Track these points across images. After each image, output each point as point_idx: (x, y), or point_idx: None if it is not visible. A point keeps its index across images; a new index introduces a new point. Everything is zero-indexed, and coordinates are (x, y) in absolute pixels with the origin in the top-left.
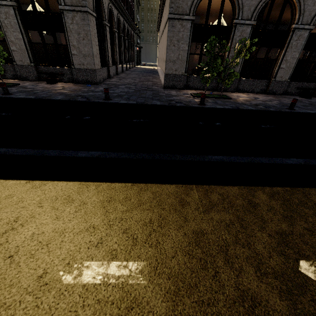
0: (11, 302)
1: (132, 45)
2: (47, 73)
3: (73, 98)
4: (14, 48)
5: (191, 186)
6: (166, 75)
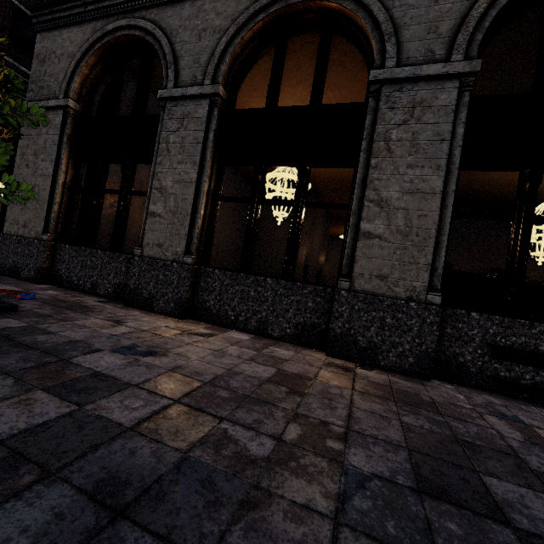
0: None
1: None
2: None
3: None
4: None
5: None
6: (5, 238)
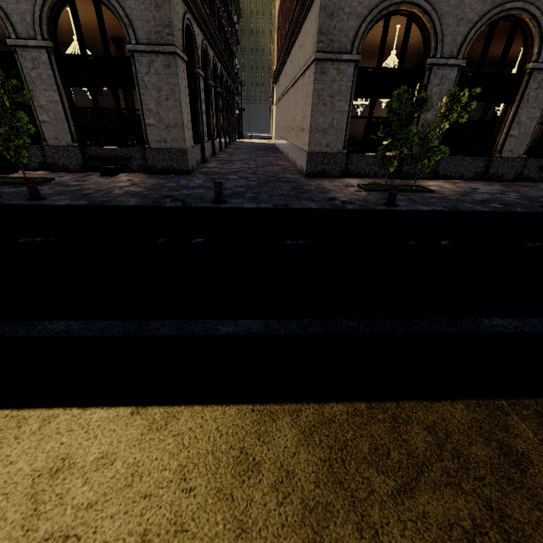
0: None
1: (232, 107)
2: (102, 158)
3: (158, 203)
4: (45, 117)
5: (498, 404)
6: (311, 155)
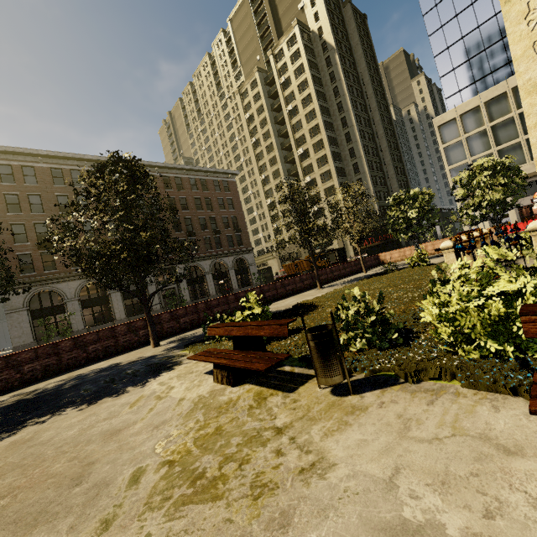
0: None
1: None
2: None
3: None
4: None
5: None
6: (15, 348)
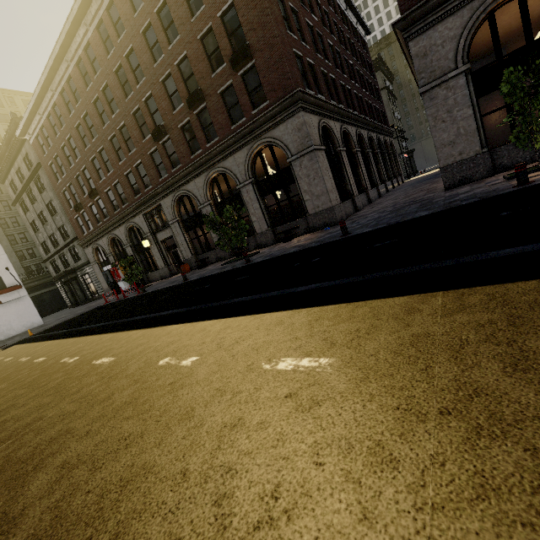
0: (229, 376)
1: (391, 155)
2: (283, 231)
3: (306, 247)
4: (254, 219)
5: (434, 294)
6: (444, 169)
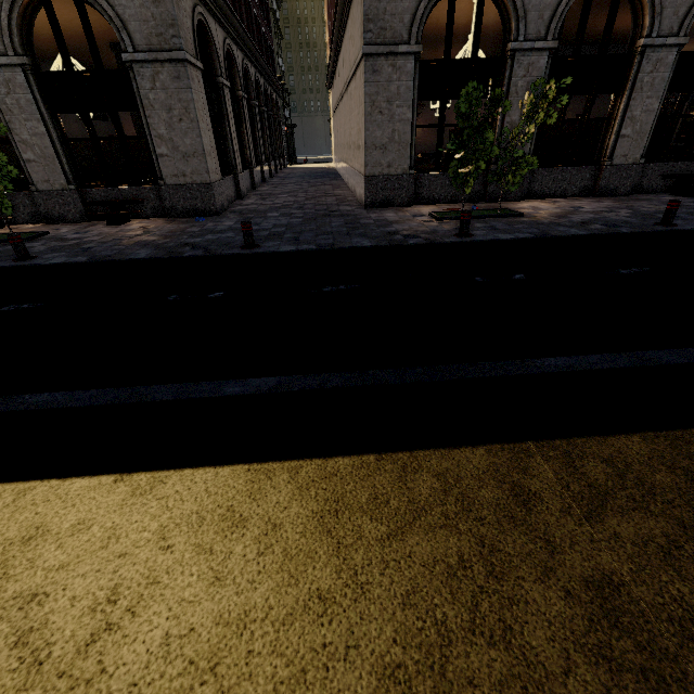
0: None
1: (277, 123)
2: (106, 202)
3: (175, 253)
4: (30, 155)
5: (525, 447)
6: (369, 179)
